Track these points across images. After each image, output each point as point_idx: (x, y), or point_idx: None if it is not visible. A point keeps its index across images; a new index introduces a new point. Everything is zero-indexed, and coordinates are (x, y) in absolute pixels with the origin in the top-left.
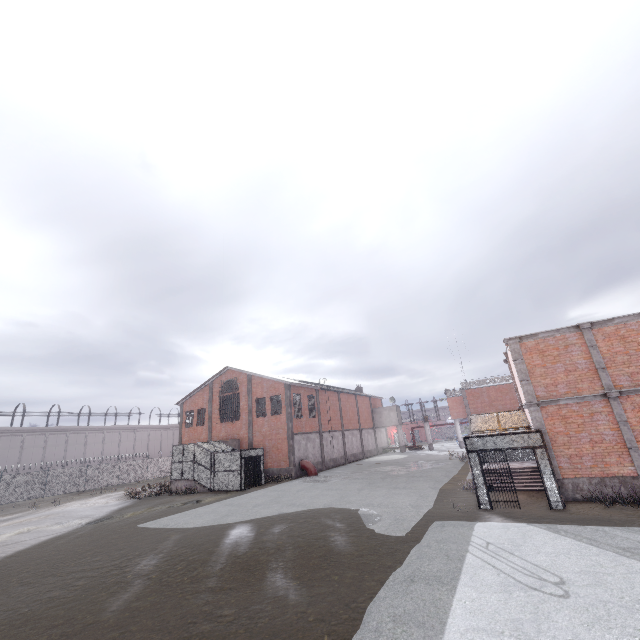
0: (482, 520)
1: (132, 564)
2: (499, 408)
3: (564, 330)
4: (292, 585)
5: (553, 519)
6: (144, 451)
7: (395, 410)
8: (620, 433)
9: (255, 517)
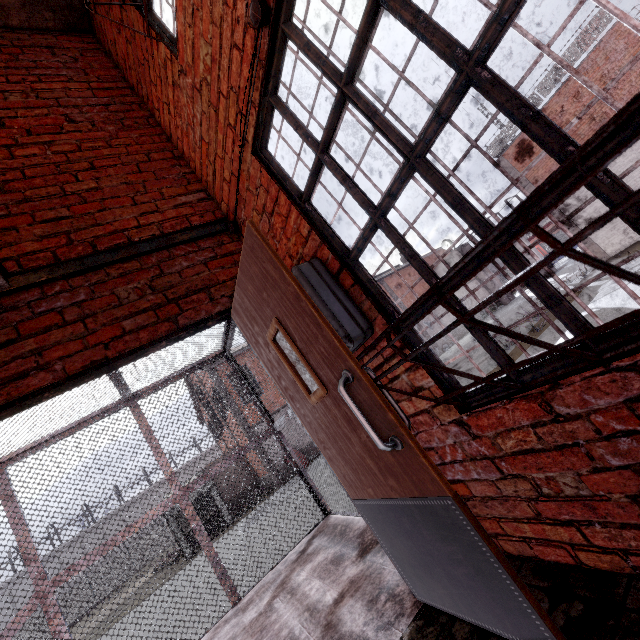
0: None
1: None
2: None
3: None
4: None
5: None
6: None
7: (459, 255)
8: None
9: None
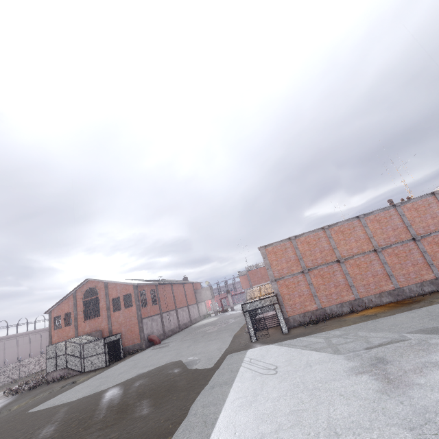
0: (251, 348)
1: (35, 435)
2: (267, 279)
3: (284, 240)
4: (150, 410)
5: (282, 339)
6: (14, 356)
7: (209, 289)
8: (310, 289)
9: (121, 381)
